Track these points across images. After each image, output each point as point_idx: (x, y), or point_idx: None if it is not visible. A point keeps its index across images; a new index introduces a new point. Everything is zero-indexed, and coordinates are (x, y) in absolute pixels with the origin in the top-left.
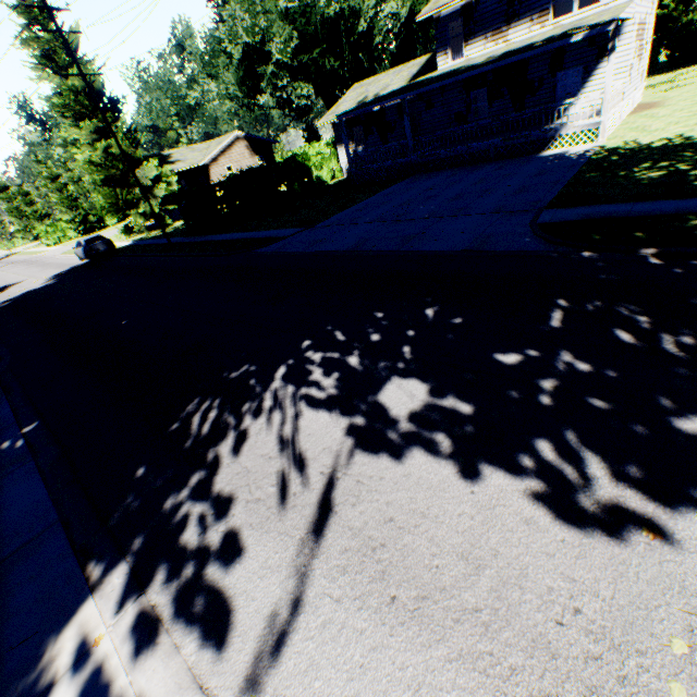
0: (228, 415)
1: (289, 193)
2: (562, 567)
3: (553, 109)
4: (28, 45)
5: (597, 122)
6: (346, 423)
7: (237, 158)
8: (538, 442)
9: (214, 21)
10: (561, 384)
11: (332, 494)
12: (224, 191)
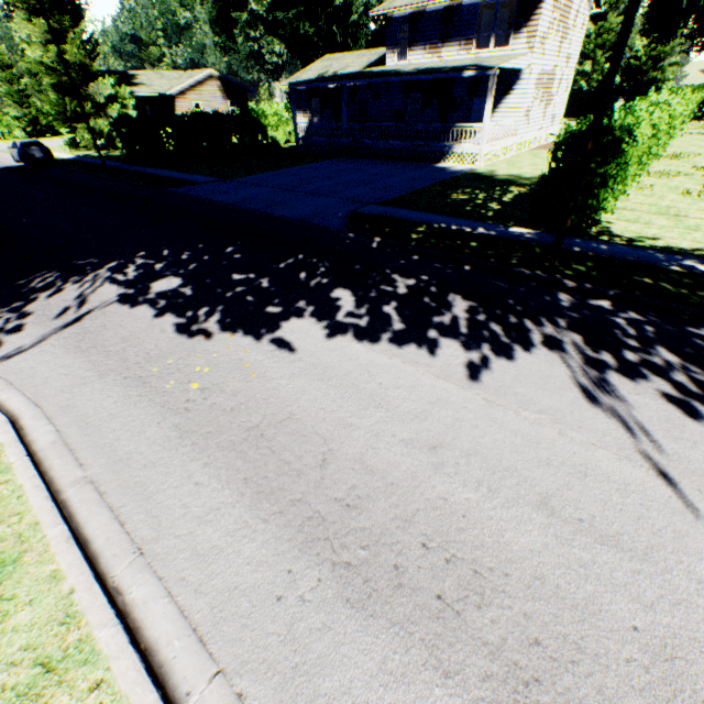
0: (59, 281)
1: (239, 145)
2: (159, 344)
3: (450, 129)
4: None
5: (477, 149)
6: (123, 292)
7: (208, 97)
8: (204, 309)
9: None
10: (245, 290)
11: (86, 316)
12: (170, 128)
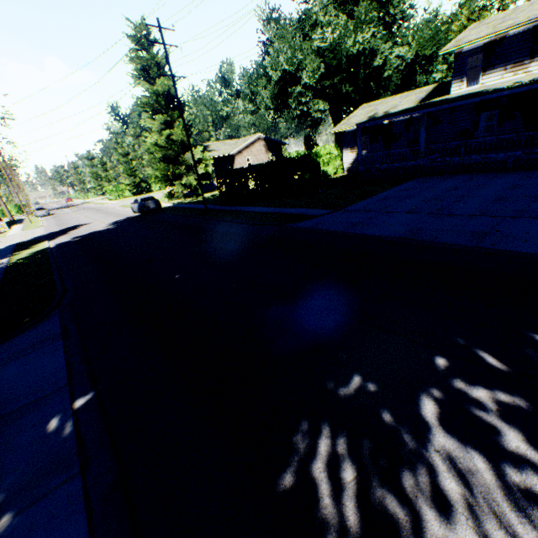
0: (380, 490)
1: (300, 181)
2: None
3: None
4: (134, 61)
5: None
6: None
7: (256, 152)
8: None
9: (260, 55)
10: None
11: None
12: (254, 173)
